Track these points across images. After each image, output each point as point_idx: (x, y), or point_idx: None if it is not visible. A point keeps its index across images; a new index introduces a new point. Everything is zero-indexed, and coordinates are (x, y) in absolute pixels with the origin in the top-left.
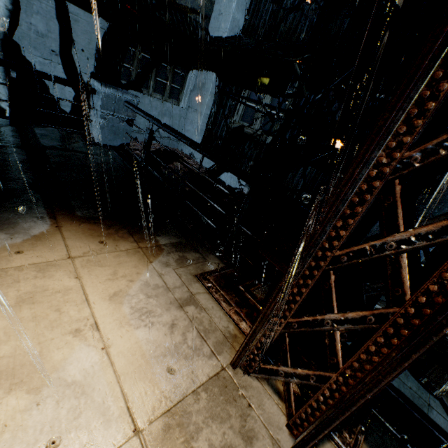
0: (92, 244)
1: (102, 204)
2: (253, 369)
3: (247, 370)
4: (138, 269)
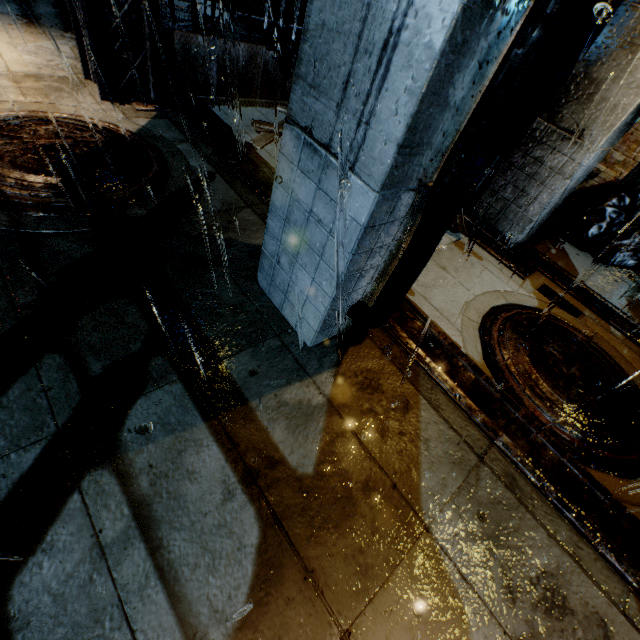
0: (1, 24)
1: (18, 9)
2: (92, 75)
3: (93, 80)
4: (38, 41)
